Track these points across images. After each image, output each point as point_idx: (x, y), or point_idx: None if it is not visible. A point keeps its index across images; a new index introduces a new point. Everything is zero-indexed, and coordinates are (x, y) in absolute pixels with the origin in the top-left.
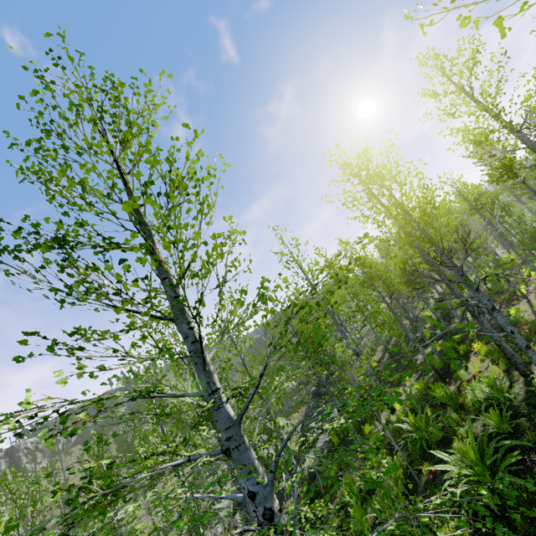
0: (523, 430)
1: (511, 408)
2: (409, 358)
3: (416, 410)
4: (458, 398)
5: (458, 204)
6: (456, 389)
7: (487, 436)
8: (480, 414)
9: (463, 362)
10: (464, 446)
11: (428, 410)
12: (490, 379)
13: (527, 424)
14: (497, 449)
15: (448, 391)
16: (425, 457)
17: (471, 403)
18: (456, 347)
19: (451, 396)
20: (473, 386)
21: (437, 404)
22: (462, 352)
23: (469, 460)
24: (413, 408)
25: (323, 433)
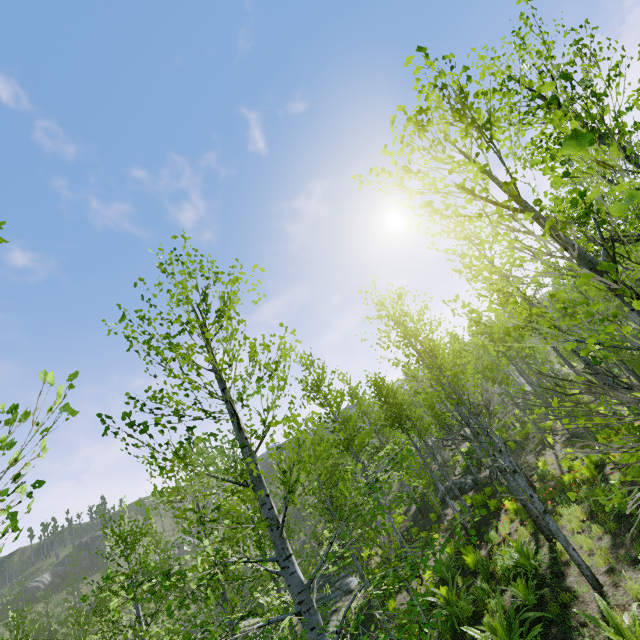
0: (546, 601)
1: (537, 577)
2: (439, 513)
3: (446, 580)
4: (489, 564)
5: (485, 345)
6: (487, 554)
7: (516, 610)
8: (509, 584)
9: (493, 521)
10: (494, 622)
11: (459, 580)
12: (518, 543)
13: (550, 594)
14: (524, 623)
15: (479, 556)
16: (456, 638)
17: (501, 571)
18: (487, 502)
19: (482, 562)
20: (503, 551)
21: (468, 572)
22: (493, 508)
23: (498, 637)
24: (443, 577)
25: (336, 612)
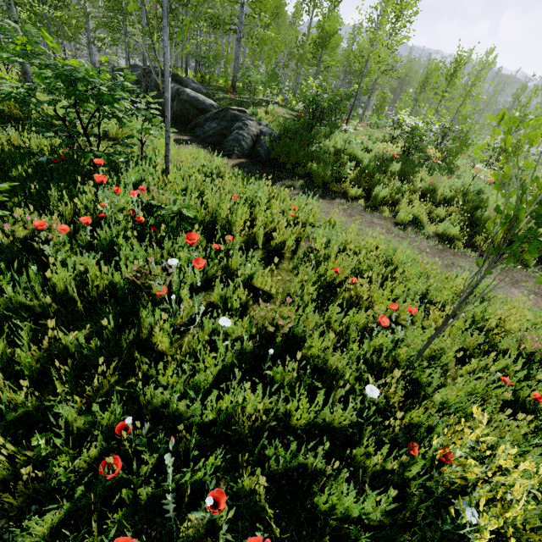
0: None
1: None
2: None
3: None
4: None
5: None
6: None
7: None
8: None
9: None
10: None
11: None
12: None
13: None
14: None
15: None
16: None
17: None
18: None
19: None
20: None
21: None
22: None
23: None
24: None
25: None
